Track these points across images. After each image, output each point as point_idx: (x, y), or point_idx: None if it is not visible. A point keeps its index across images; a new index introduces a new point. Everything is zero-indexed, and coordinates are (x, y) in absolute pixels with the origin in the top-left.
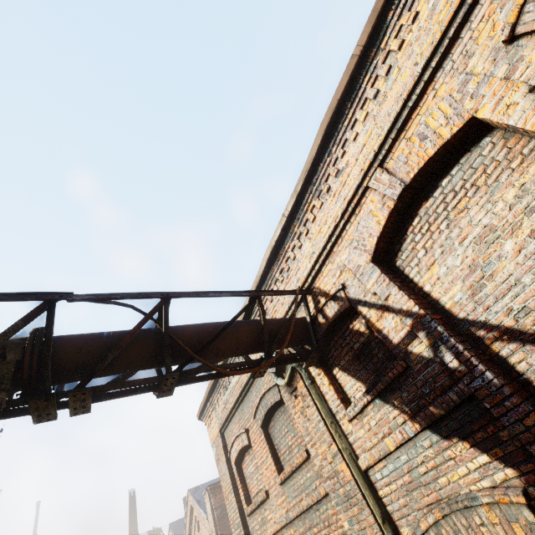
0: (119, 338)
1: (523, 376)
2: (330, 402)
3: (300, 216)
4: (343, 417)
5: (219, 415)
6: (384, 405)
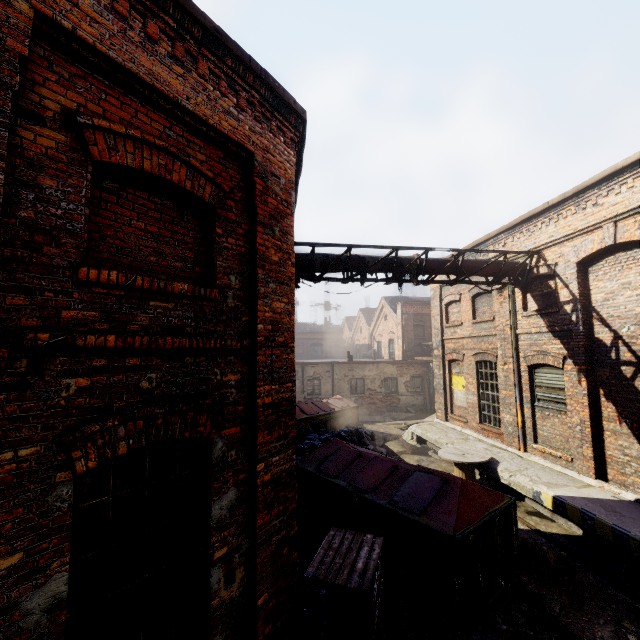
0: (442, 264)
1: (594, 332)
2: (517, 306)
3: (558, 209)
4: (520, 314)
5: (442, 278)
6: (540, 318)
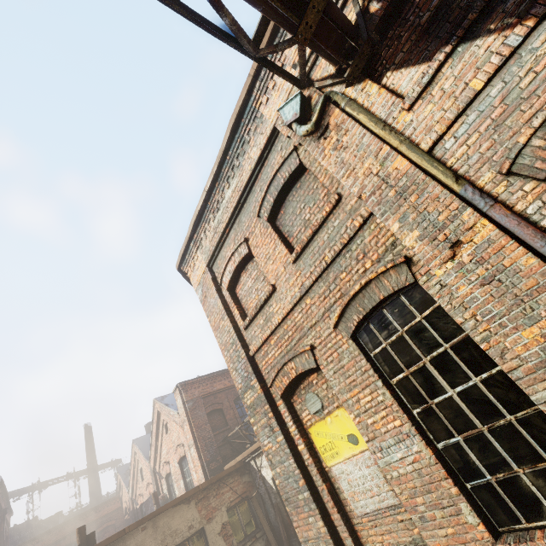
0: None
1: None
2: (379, 110)
3: None
4: (399, 113)
5: (207, 247)
6: (471, 45)
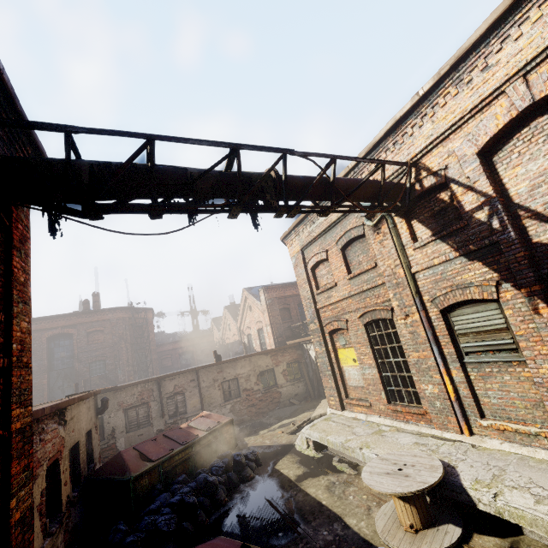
0: (309, 181)
1: (529, 237)
2: (403, 239)
3: (432, 98)
4: (410, 247)
5: (302, 239)
6: (441, 243)
